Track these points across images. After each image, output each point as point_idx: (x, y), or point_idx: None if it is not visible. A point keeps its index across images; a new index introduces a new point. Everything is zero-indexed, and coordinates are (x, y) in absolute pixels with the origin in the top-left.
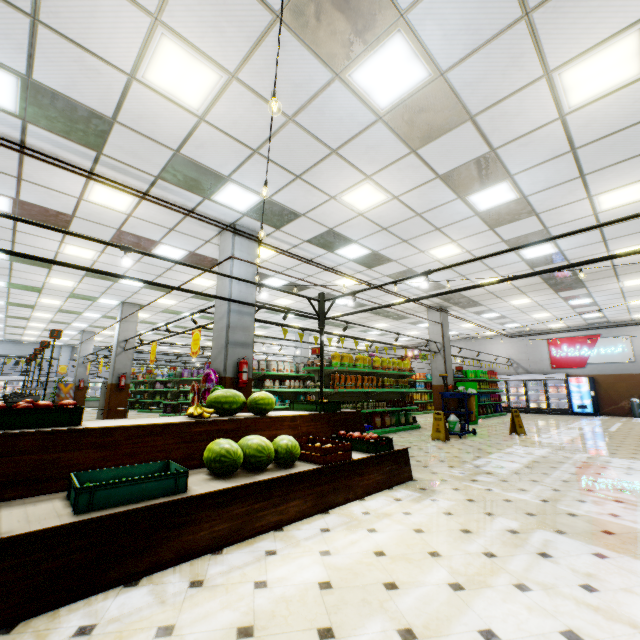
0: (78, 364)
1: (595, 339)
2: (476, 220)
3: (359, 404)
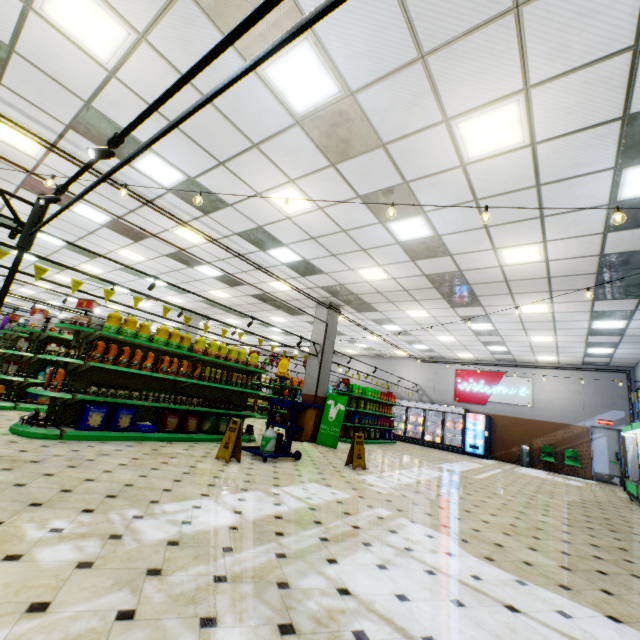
0: None
1: (500, 377)
2: (303, 138)
3: (143, 393)
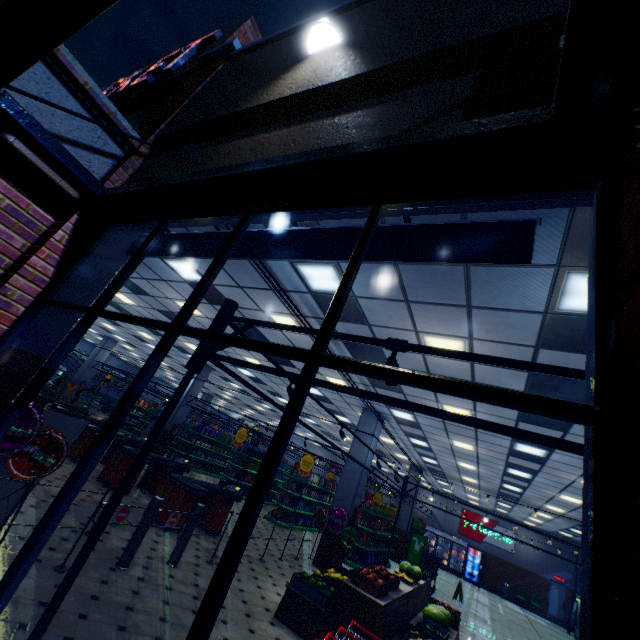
0: (88, 366)
1: (494, 524)
2: (500, 471)
3: (375, 542)
